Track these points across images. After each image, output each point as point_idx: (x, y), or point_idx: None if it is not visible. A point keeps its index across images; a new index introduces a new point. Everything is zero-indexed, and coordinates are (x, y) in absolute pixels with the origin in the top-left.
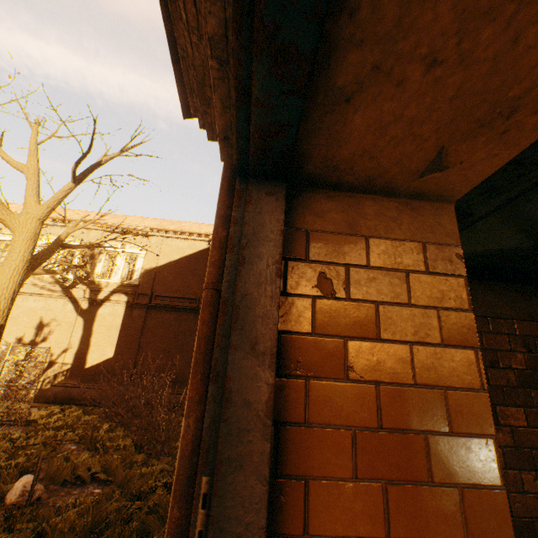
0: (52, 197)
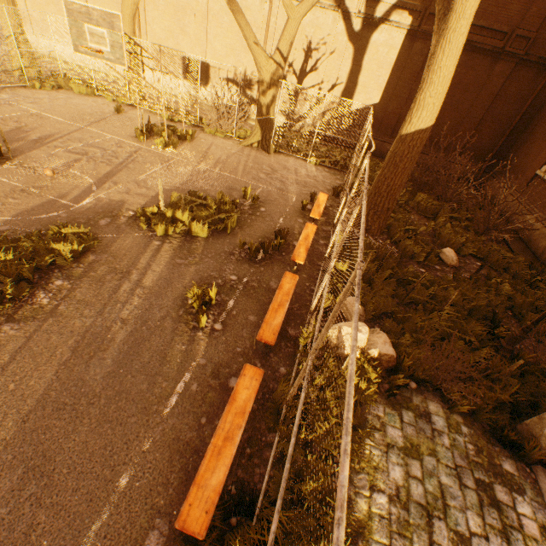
0: None
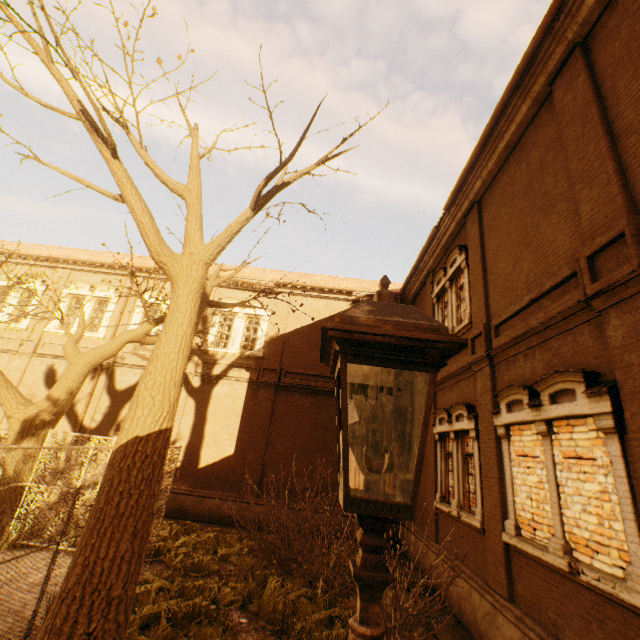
0: (223, 232)
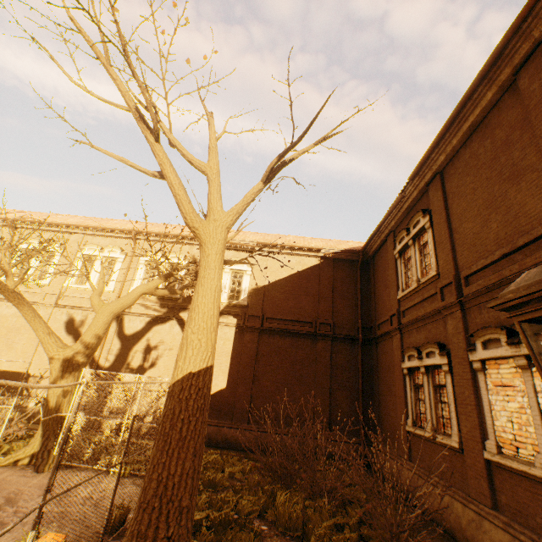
0: (240, 201)
